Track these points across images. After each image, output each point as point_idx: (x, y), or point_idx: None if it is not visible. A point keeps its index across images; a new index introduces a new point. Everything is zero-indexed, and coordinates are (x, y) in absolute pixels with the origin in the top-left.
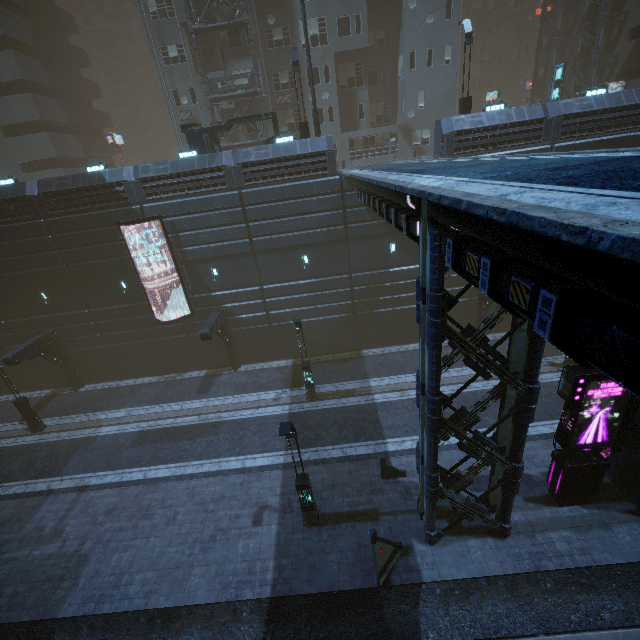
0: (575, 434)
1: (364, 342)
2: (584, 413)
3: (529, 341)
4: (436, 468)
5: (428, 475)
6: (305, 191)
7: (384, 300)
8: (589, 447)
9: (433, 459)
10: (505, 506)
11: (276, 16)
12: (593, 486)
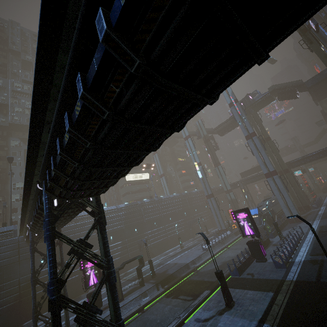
0: (87, 282)
1: (25, 317)
2: (87, 273)
3: (60, 250)
4: (36, 304)
5: (32, 308)
6: (0, 245)
7: (38, 287)
8: (93, 285)
9: (34, 299)
10: (66, 316)
11: (0, 194)
12: (100, 301)
